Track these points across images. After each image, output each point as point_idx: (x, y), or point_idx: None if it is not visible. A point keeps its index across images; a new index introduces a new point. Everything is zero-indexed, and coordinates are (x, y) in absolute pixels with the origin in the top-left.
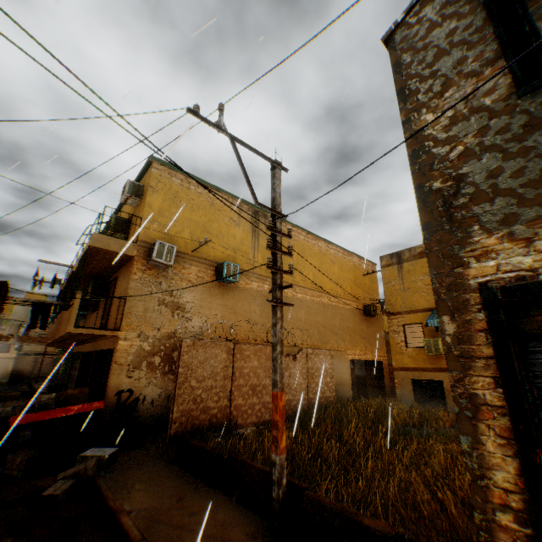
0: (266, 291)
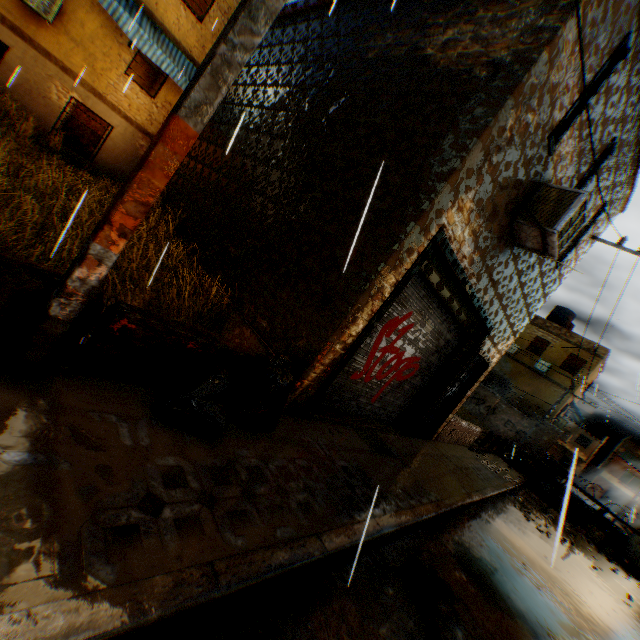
0: None
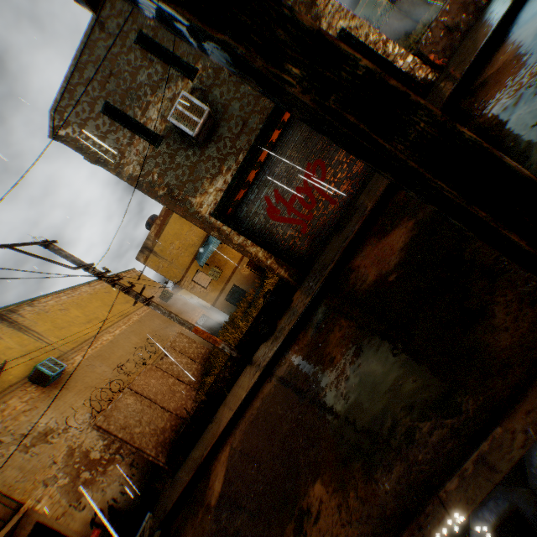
0: (93, 353)
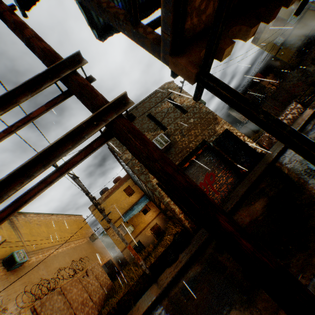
0: (42, 258)
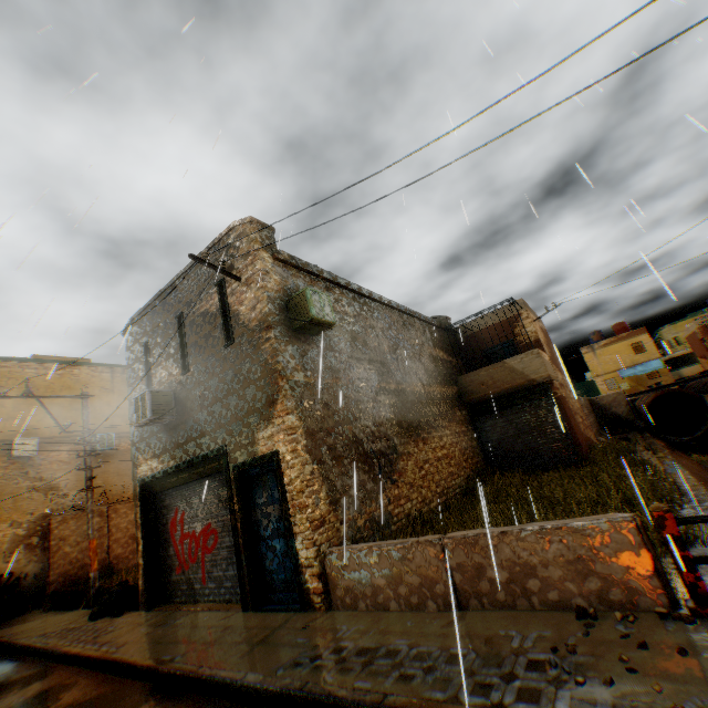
0: None
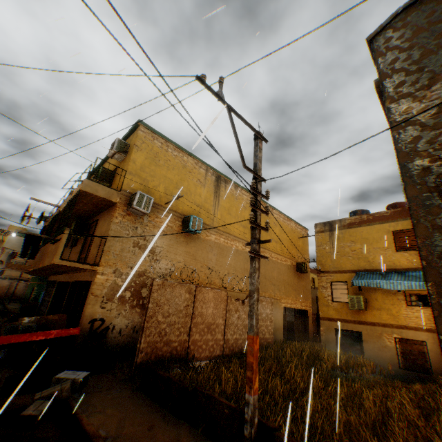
0: (221, 243)
